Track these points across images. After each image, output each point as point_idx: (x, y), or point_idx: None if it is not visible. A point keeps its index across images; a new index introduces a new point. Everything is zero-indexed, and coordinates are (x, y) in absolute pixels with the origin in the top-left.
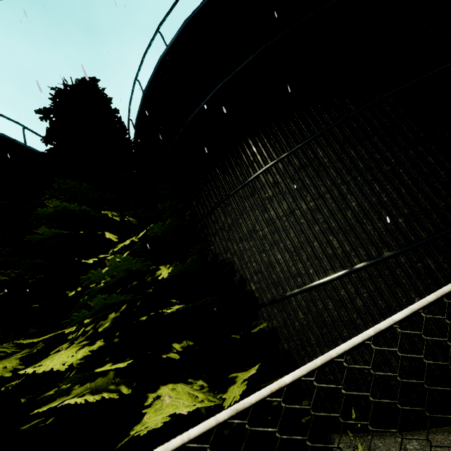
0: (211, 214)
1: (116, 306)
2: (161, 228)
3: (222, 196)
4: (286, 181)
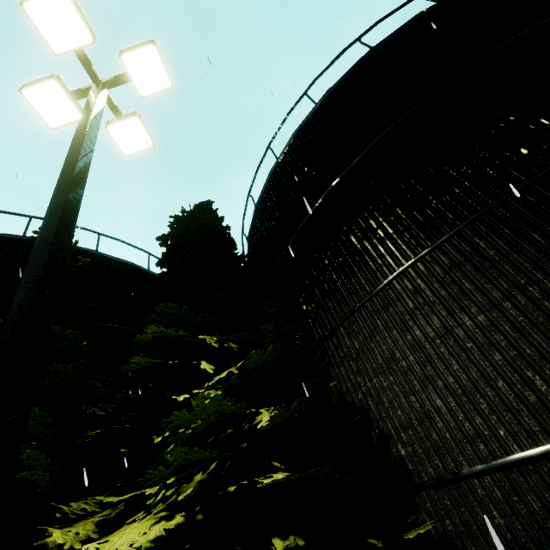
0: (332, 336)
1: (203, 463)
2: (262, 357)
3: (344, 311)
4: (432, 286)
